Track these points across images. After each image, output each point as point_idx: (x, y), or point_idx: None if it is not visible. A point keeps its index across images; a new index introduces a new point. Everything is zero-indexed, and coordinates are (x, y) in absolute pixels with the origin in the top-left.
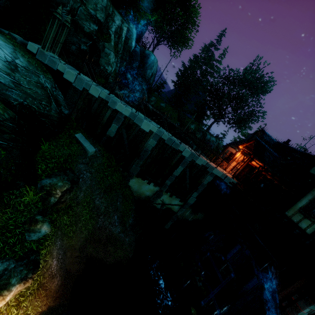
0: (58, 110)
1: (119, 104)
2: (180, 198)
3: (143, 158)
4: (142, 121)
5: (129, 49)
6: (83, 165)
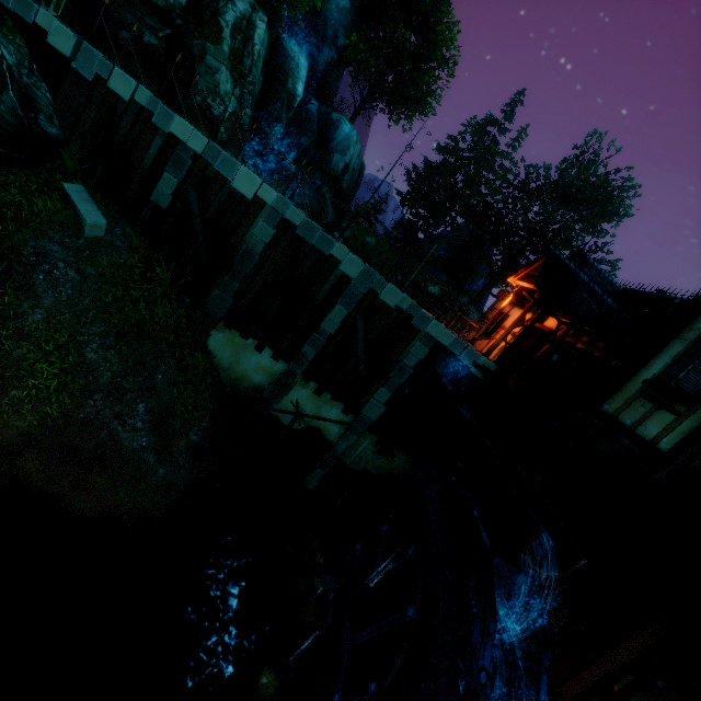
0: (22, 113)
1: (180, 119)
2: (342, 400)
3: (242, 274)
4: (236, 168)
5: (290, 101)
6: (62, 248)
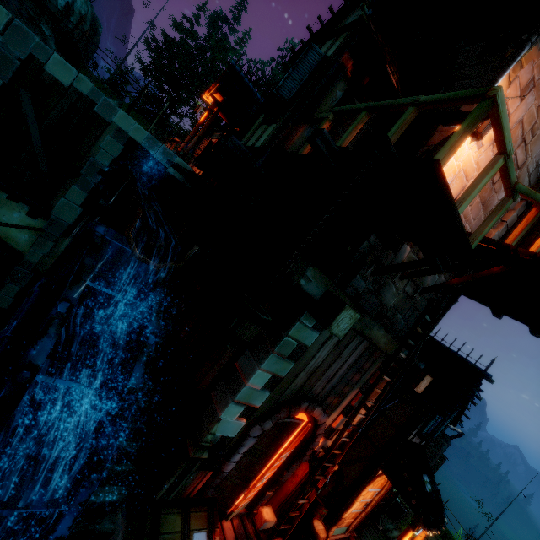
0: None
1: None
2: (23, 200)
3: None
4: None
5: None
6: None
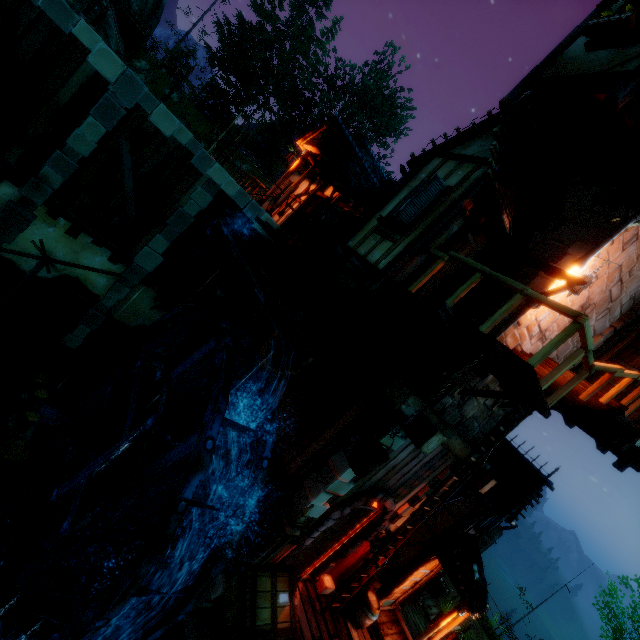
0: None
1: None
2: (108, 245)
3: None
4: None
5: None
6: None
